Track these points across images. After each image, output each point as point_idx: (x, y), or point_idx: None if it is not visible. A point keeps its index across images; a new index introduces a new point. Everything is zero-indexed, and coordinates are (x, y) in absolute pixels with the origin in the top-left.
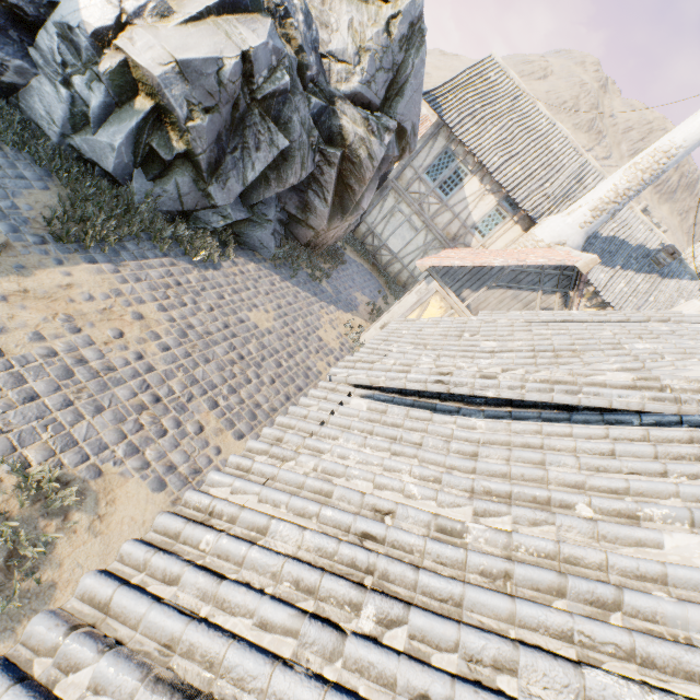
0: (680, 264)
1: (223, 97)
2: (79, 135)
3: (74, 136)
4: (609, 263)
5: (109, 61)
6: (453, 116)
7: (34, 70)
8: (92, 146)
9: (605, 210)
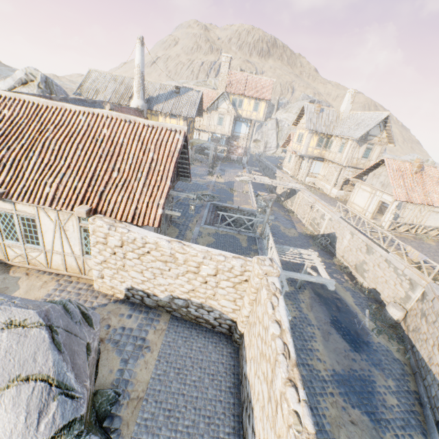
0: (186, 88)
1: None
2: None
3: None
4: (161, 102)
5: None
6: (87, 94)
7: None
8: None
9: (139, 90)
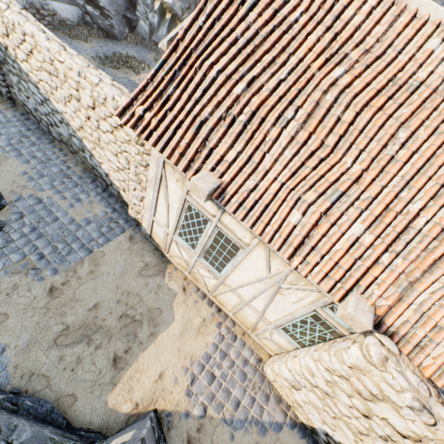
0: None
1: (191, 2)
2: (153, 36)
3: (152, 37)
4: None
5: (157, 5)
6: None
7: (138, 19)
8: (158, 38)
9: None
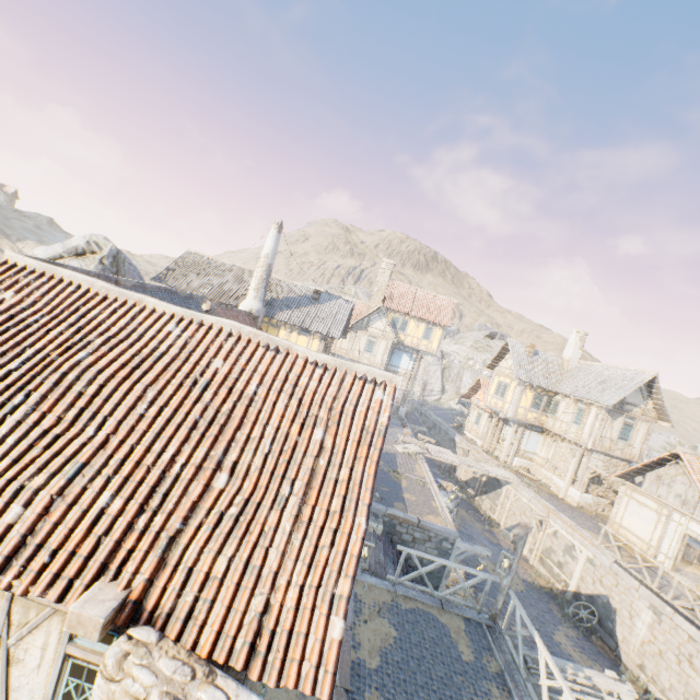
0: (330, 295)
1: None
2: None
3: None
4: (288, 308)
5: None
6: (173, 282)
7: None
8: None
9: (259, 288)
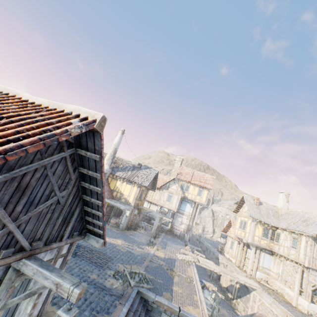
0: (146, 166)
1: None
2: None
3: None
4: (123, 171)
5: None
6: None
7: None
8: None
9: (109, 159)
